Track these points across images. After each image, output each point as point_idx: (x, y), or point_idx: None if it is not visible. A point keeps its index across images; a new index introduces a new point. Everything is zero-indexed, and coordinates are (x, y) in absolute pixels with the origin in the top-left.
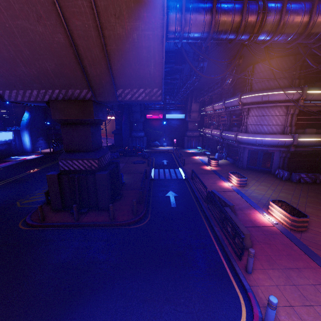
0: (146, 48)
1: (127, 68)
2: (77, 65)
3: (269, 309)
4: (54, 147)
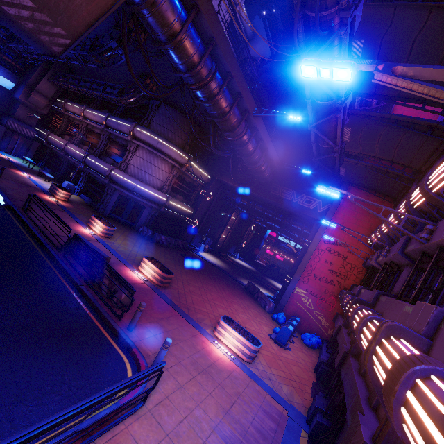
0: None
1: None
2: None
3: (163, 351)
4: None
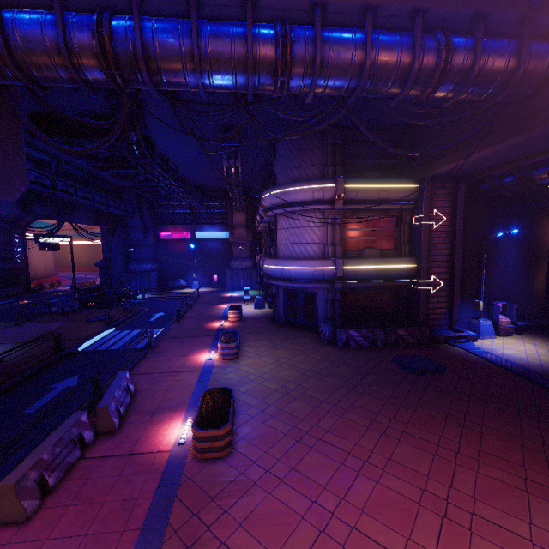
0: None
1: None
2: None
3: None
4: None
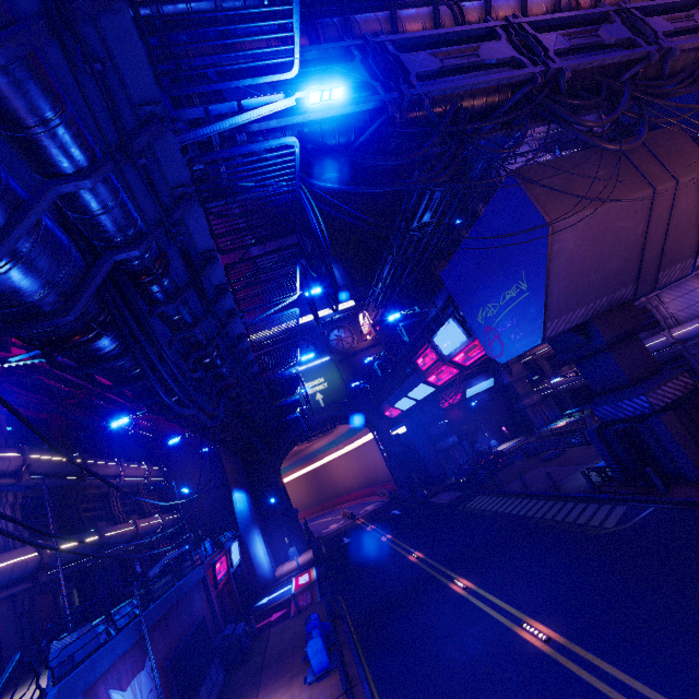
0: (695, 216)
1: (675, 243)
2: (638, 256)
3: None
4: (313, 545)
